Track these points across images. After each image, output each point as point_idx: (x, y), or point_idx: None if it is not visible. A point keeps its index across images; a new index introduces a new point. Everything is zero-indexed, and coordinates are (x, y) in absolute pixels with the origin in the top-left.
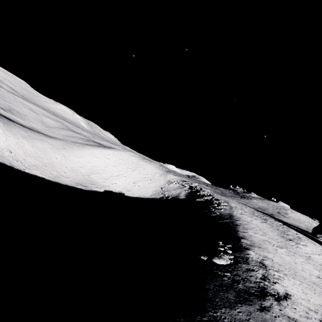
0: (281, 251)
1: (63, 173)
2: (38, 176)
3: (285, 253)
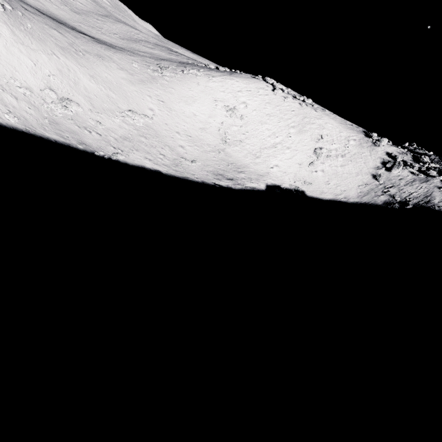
0: None
1: (180, 150)
2: (148, 168)
3: None
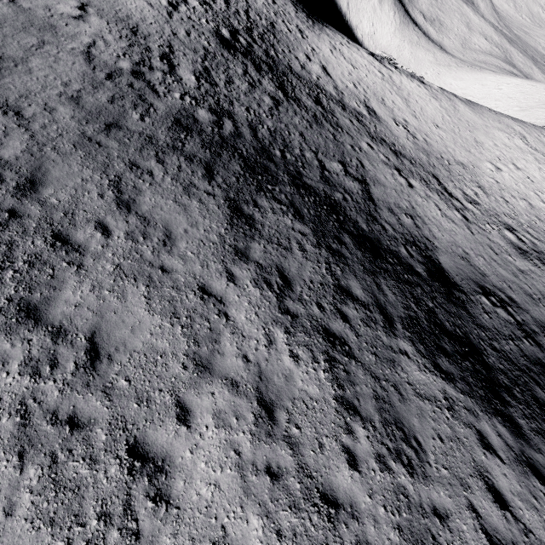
0: (515, 141)
1: None
2: None
3: (517, 145)
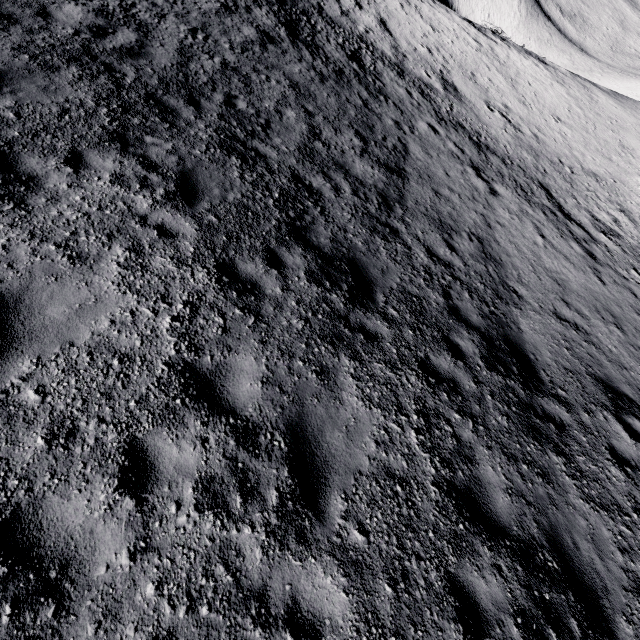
0: None
1: None
2: None
3: None
